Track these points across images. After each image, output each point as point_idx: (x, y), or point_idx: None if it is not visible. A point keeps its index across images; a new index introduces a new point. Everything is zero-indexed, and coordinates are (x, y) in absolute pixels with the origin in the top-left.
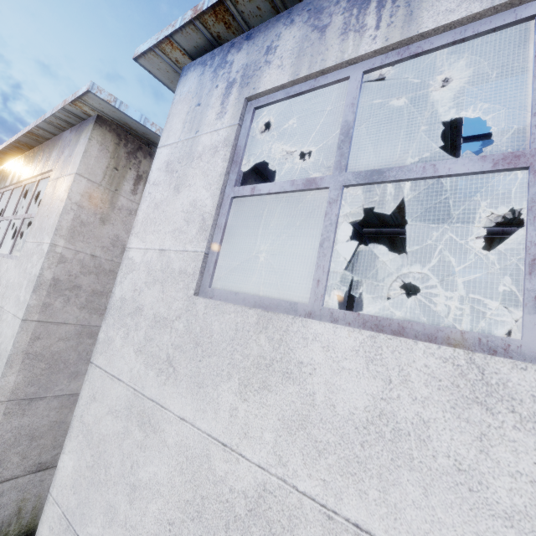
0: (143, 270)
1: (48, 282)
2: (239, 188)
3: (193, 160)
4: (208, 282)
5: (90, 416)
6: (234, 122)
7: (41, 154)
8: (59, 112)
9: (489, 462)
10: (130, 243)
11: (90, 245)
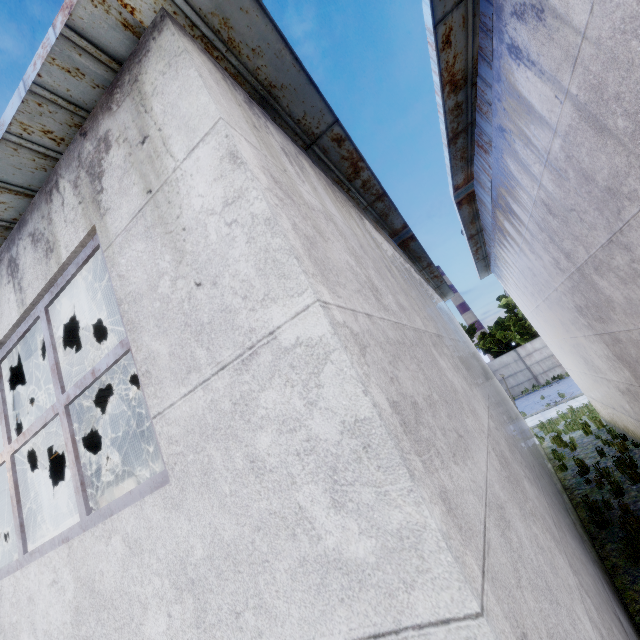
0: None
1: (395, 423)
2: None
3: None
4: None
5: None
6: None
7: (10, 266)
8: (50, 63)
9: None
10: None
11: (348, 292)
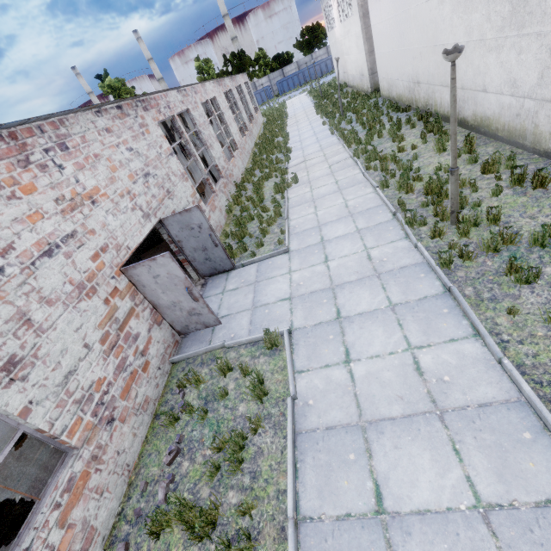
0: None
1: (362, 16)
2: None
3: None
4: None
5: (374, 35)
6: None
7: None
8: None
9: (387, 5)
10: None
11: None
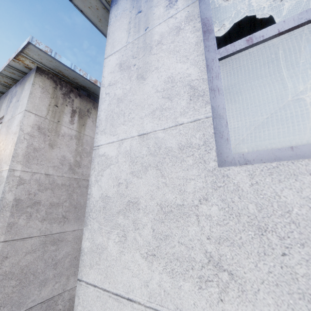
0: (123, 160)
1: (11, 203)
2: (227, 47)
3: (151, 49)
4: (228, 149)
5: None
6: (192, 0)
7: None
8: (4, 70)
9: None
10: (97, 141)
11: (43, 166)
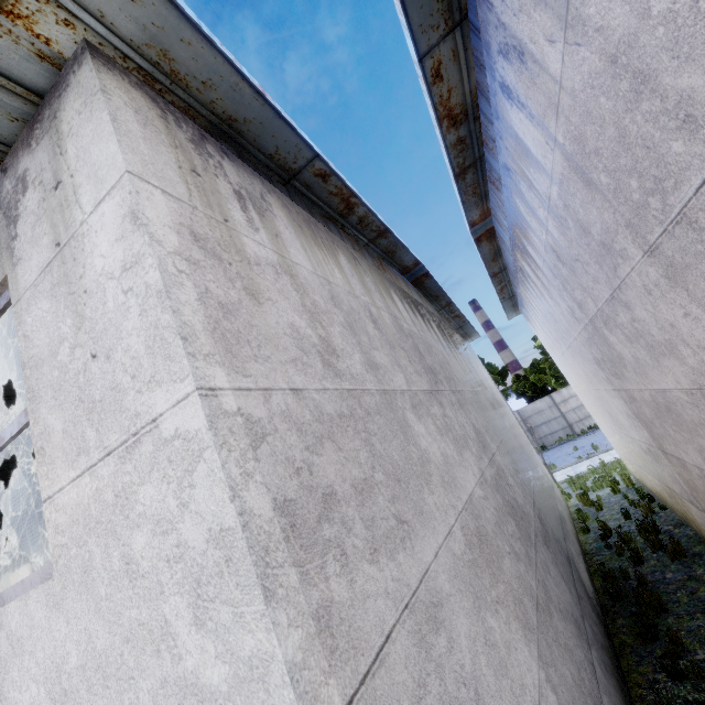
0: None
1: (275, 529)
2: None
3: None
4: None
5: None
6: None
7: None
8: None
9: None
10: None
11: (272, 365)
